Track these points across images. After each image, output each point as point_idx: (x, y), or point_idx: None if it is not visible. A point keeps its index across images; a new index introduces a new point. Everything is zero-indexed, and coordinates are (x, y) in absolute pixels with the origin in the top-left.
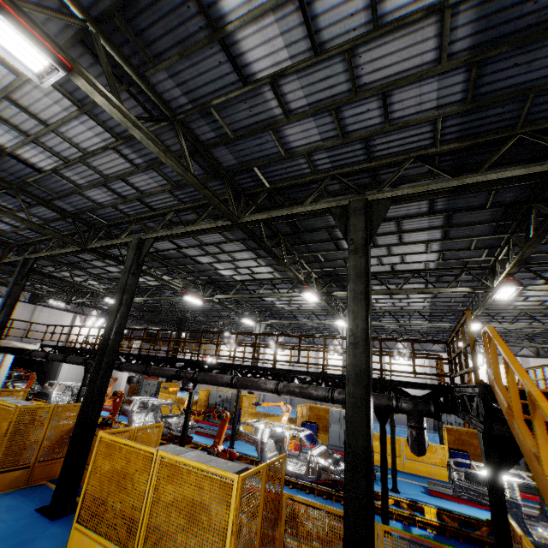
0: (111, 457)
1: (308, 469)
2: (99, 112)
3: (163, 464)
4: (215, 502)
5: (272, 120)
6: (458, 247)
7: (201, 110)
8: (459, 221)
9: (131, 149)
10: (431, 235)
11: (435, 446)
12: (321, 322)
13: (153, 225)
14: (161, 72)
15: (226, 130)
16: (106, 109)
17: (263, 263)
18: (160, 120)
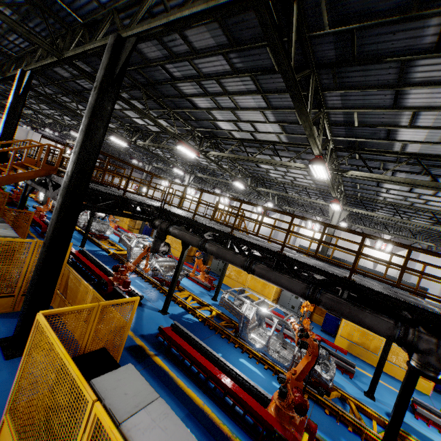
0: None
1: (84, 226)
2: None
3: None
4: None
5: None
6: (166, 117)
7: None
8: (135, 95)
9: None
10: (140, 105)
11: None
12: None
13: None
14: None
15: None
16: None
17: None
18: None
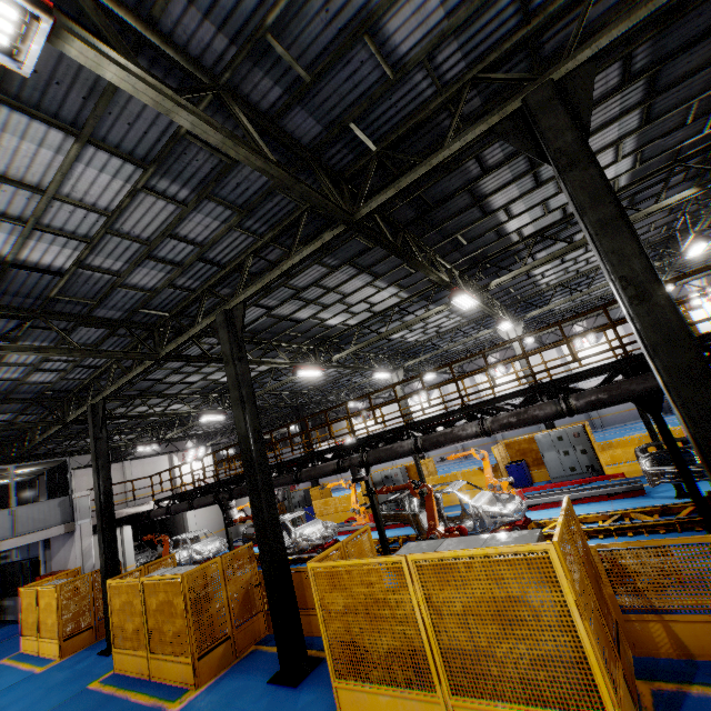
0: (341, 588)
1: None
2: (106, 132)
3: (420, 570)
4: (531, 589)
5: (364, 14)
6: (665, 131)
7: (252, 51)
8: (669, 78)
9: (168, 178)
10: (624, 127)
11: None
12: (474, 337)
13: (228, 291)
14: (174, 0)
15: (297, 71)
16: (127, 89)
17: (382, 284)
18: (201, 91)
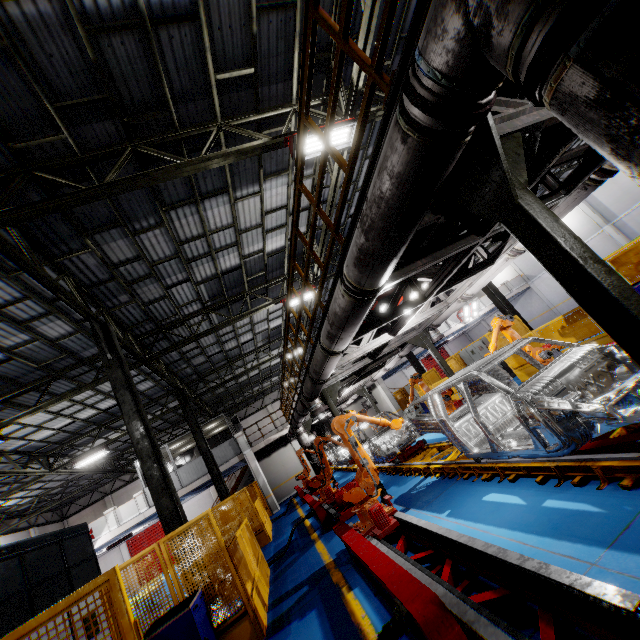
0: None
1: (533, 435)
2: None
3: None
4: None
5: None
6: None
7: None
8: None
9: None
10: None
11: None
12: None
13: (126, 297)
14: None
15: None
16: None
17: (252, 189)
18: None
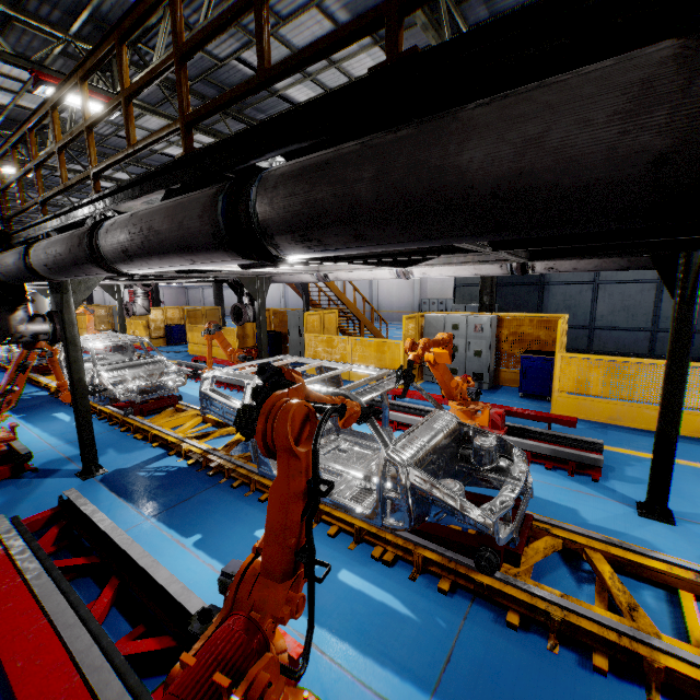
0: None
1: (9, 358)
2: None
3: None
4: None
5: None
6: None
7: None
8: None
9: None
10: None
11: (230, 330)
12: None
13: None
14: None
15: None
16: None
17: None
18: None
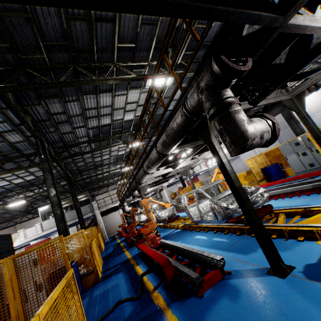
0: None
1: (214, 215)
2: None
3: None
4: None
5: None
6: None
7: None
8: None
9: None
10: None
11: None
12: None
13: (53, 129)
14: None
15: None
16: None
17: (123, 92)
18: None
